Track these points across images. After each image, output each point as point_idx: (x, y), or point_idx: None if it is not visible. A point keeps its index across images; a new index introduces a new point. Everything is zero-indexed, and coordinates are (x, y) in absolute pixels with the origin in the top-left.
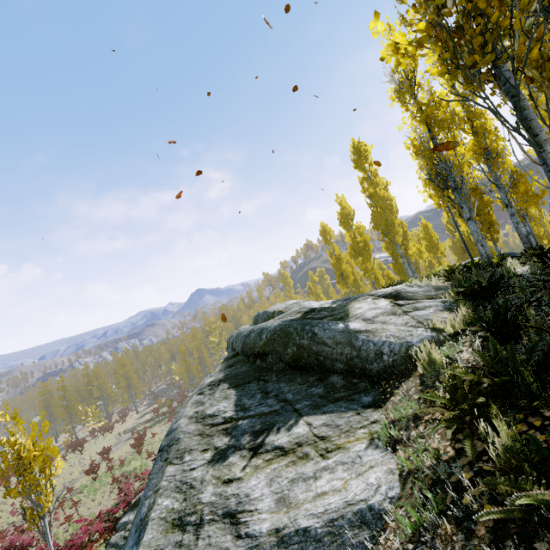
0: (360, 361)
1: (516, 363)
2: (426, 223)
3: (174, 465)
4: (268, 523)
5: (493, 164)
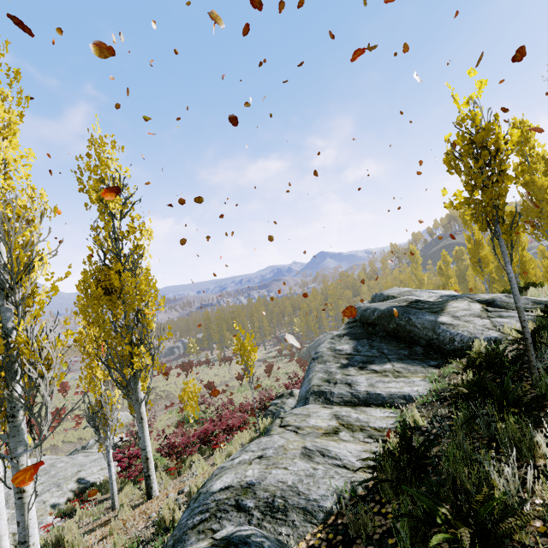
0: (438, 342)
1: (502, 355)
2: None
3: (322, 364)
4: (364, 389)
5: None
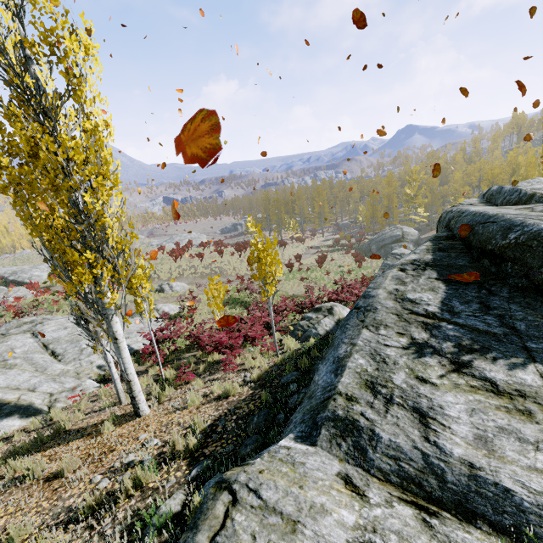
0: None
1: None
2: None
3: (369, 331)
4: (461, 451)
5: None
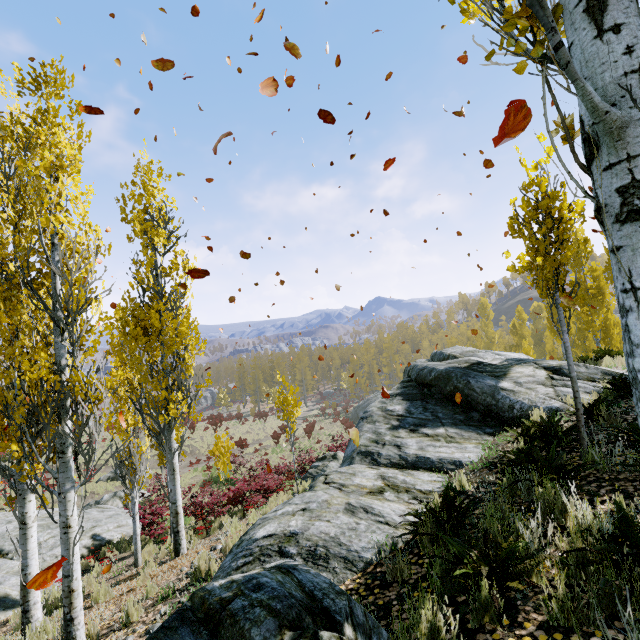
0: (496, 408)
1: (557, 425)
2: None
3: (371, 424)
4: (413, 452)
5: None
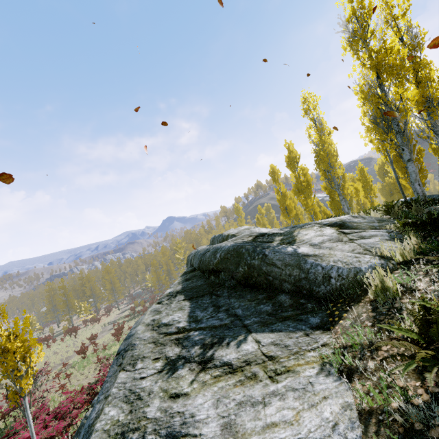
0: (308, 283)
1: None
2: (363, 166)
3: (126, 371)
4: None
5: (433, 112)
